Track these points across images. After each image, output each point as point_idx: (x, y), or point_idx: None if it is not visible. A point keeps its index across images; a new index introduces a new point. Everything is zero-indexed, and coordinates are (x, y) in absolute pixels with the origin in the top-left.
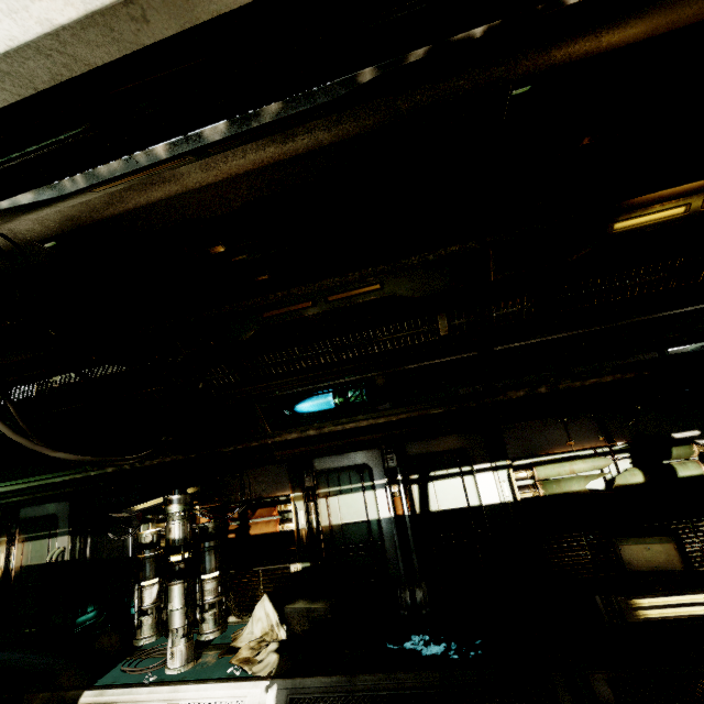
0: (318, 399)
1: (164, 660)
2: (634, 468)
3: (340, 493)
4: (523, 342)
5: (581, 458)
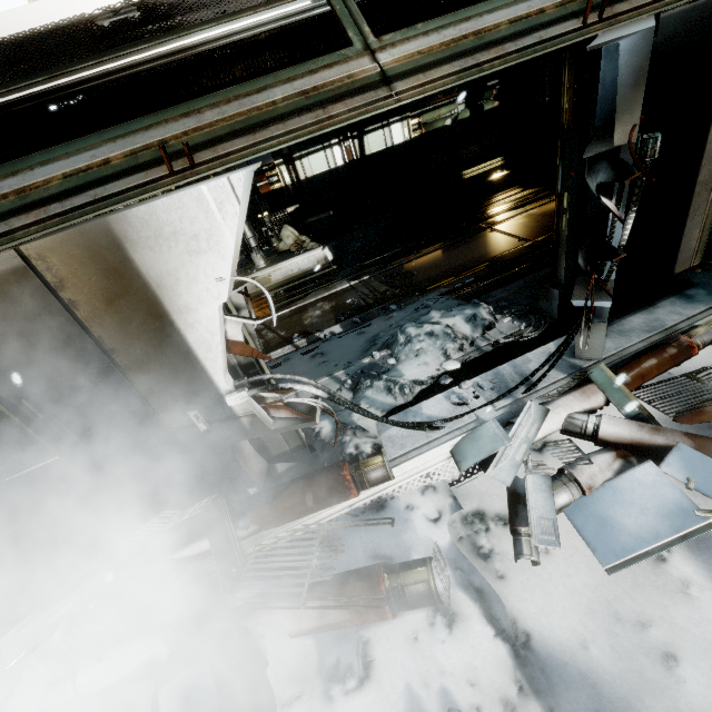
0: None
1: (247, 268)
2: (466, 109)
3: (309, 155)
4: None
5: (444, 106)
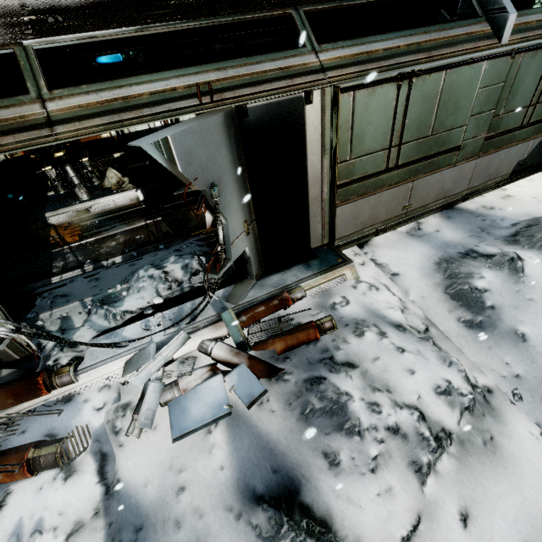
0: (111, 55)
1: (73, 199)
2: None
3: None
4: (224, 35)
5: None
